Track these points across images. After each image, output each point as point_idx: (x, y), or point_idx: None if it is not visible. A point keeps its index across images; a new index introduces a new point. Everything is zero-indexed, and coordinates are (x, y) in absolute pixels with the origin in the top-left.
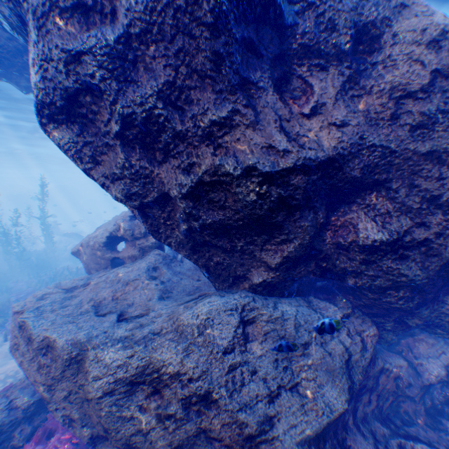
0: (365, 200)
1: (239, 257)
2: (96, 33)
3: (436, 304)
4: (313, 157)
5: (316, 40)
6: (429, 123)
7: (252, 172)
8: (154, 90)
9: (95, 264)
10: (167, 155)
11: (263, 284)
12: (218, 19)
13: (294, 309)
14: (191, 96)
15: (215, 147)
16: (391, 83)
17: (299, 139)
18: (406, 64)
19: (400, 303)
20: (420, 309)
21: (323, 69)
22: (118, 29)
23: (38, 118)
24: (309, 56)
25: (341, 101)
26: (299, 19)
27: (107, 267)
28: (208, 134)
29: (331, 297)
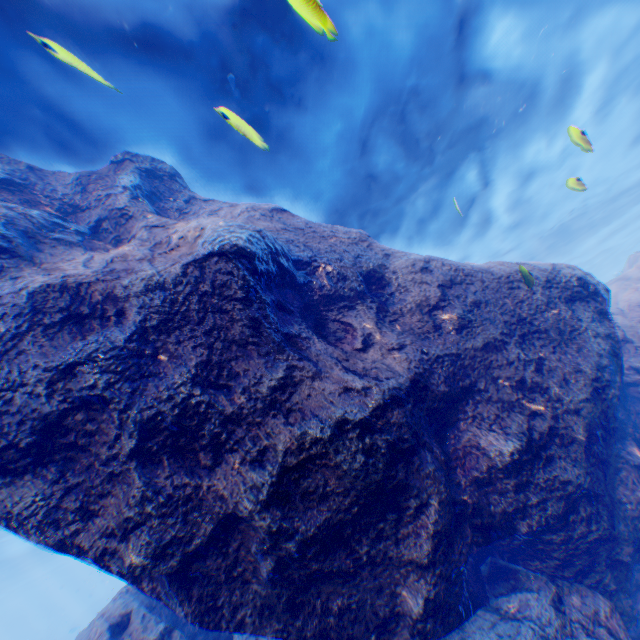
0: (465, 411)
1: (371, 575)
2: (95, 337)
3: (618, 508)
4: (395, 384)
5: (334, 289)
6: (466, 322)
7: (344, 425)
8: (185, 374)
9: None
10: (218, 451)
11: (429, 608)
12: (248, 292)
13: (493, 634)
14: (233, 367)
15: (285, 414)
16: (415, 303)
17: (370, 373)
18: (416, 287)
19: (592, 527)
20: (614, 524)
21: (351, 308)
22: (128, 326)
23: None
24: (333, 302)
25: (384, 327)
26: (312, 278)
27: None
28: (269, 401)
29: (515, 580)
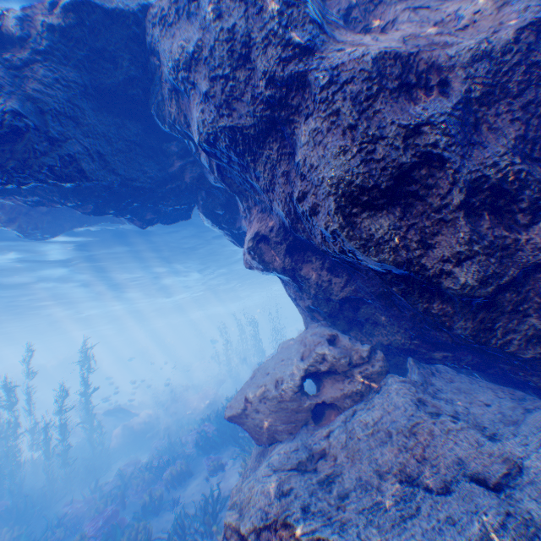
0: None
1: None
2: (424, 105)
3: None
4: None
5: None
6: None
7: None
8: (504, 146)
9: (286, 424)
10: (534, 214)
11: None
12: None
13: None
14: None
15: None
16: None
17: None
18: None
19: None
20: None
21: None
22: (452, 97)
23: (341, 210)
24: None
25: None
26: None
27: (309, 424)
28: None
29: None
